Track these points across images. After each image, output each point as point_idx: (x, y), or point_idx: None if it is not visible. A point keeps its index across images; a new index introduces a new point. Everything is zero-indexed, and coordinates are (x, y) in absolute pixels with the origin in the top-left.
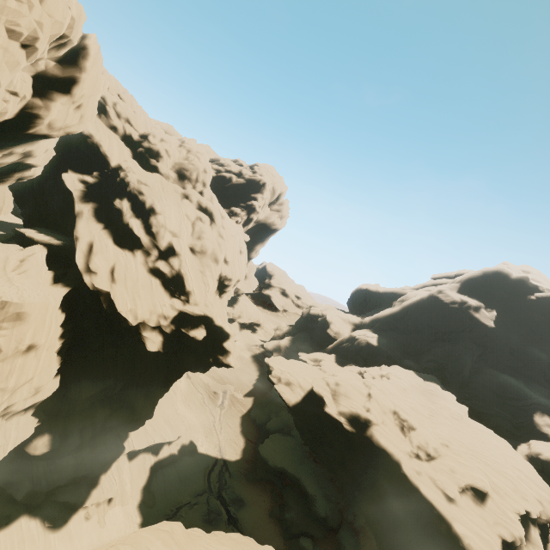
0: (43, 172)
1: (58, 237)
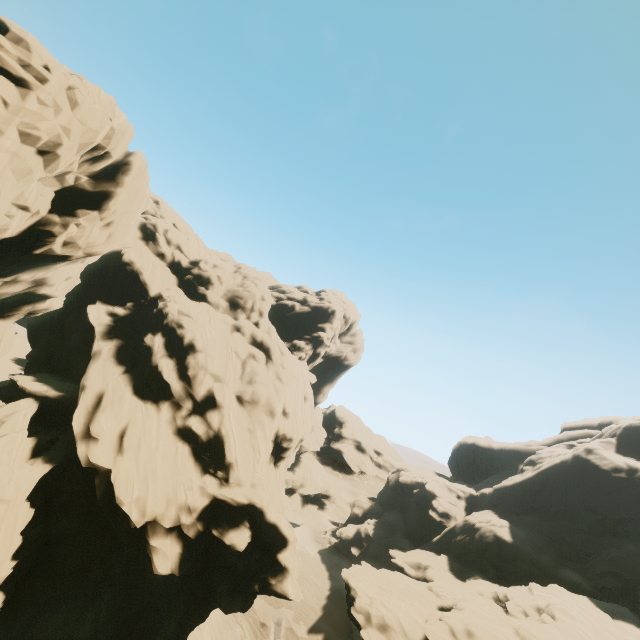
0: (68, 304)
1: (59, 386)
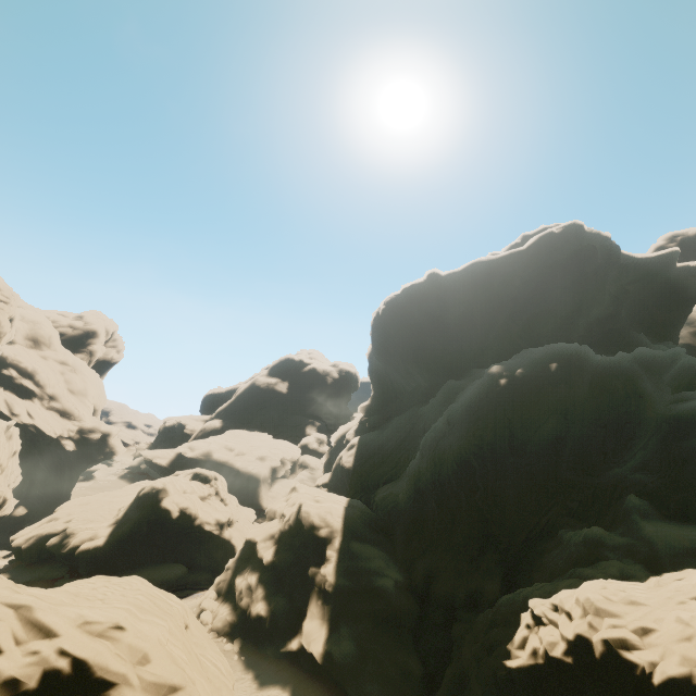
0: None
1: None
